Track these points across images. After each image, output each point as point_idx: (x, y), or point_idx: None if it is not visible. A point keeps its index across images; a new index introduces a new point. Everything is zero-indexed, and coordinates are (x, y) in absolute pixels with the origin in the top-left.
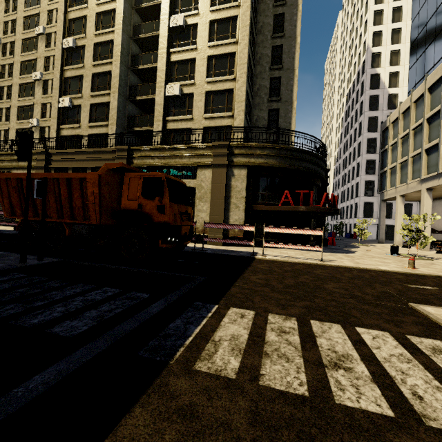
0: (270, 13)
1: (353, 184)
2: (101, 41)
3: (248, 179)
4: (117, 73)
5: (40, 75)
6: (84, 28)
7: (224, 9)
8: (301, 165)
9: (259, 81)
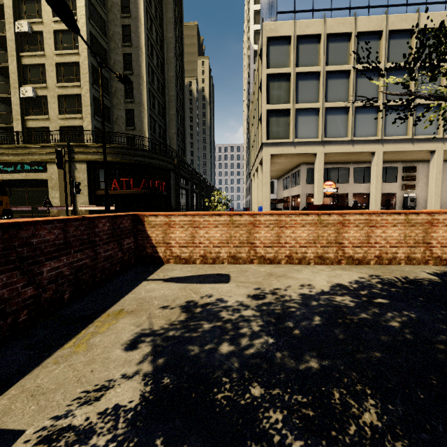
0: (119, 23)
1: None
2: None
3: (89, 171)
4: None
5: None
6: None
7: None
8: (133, 159)
9: (115, 84)
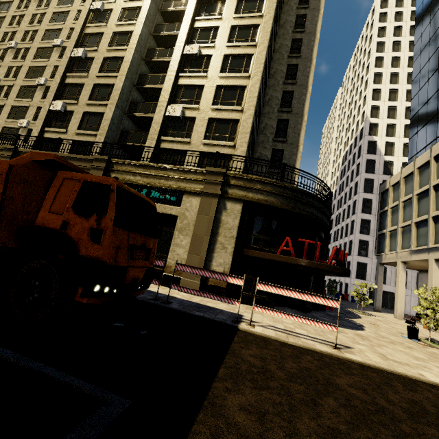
0: (284, 62)
1: (347, 241)
2: (111, 56)
3: (242, 216)
4: (120, 86)
5: (44, 81)
6: (98, 43)
7: (240, 46)
8: (306, 210)
9: (266, 120)
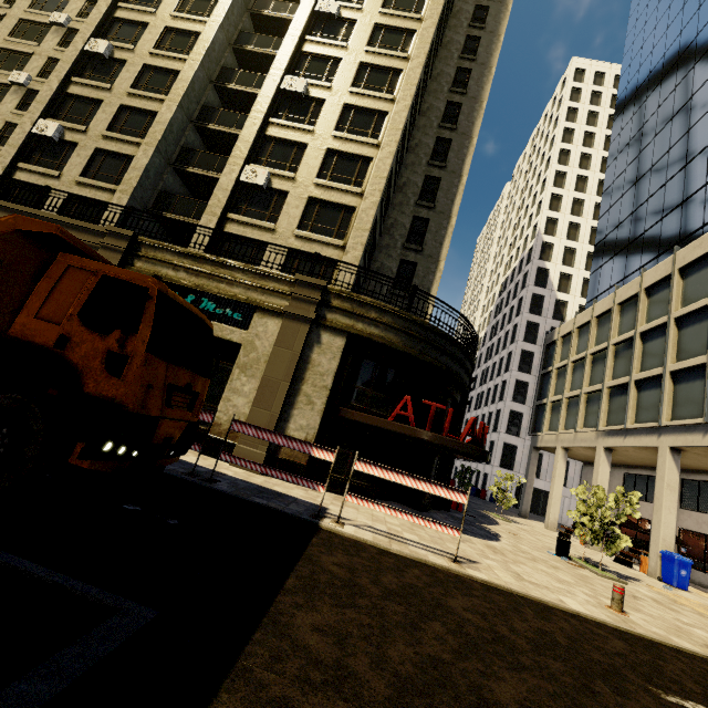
0: (432, 133)
1: (493, 410)
2: (157, 66)
3: (344, 356)
4: (167, 119)
5: (26, 79)
6: (136, 38)
7: (370, 96)
8: (439, 358)
9: (396, 214)
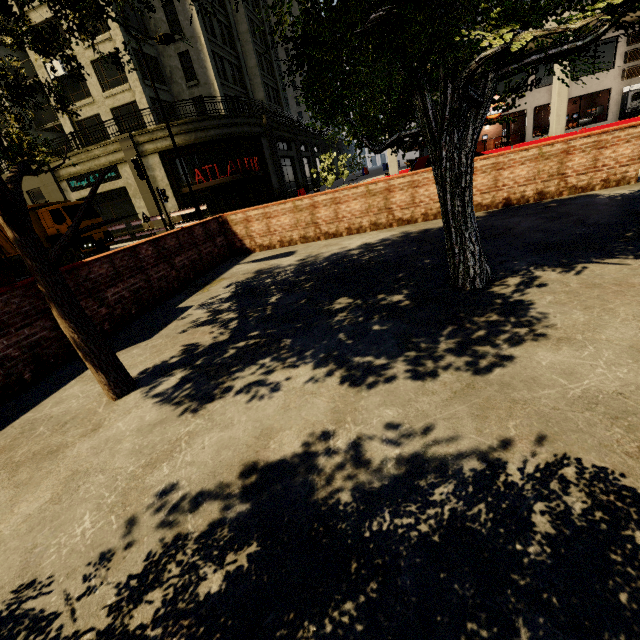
0: None
1: None
2: None
3: (165, 165)
4: None
5: None
6: None
7: None
8: (209, 135)
9: (151, 13)
